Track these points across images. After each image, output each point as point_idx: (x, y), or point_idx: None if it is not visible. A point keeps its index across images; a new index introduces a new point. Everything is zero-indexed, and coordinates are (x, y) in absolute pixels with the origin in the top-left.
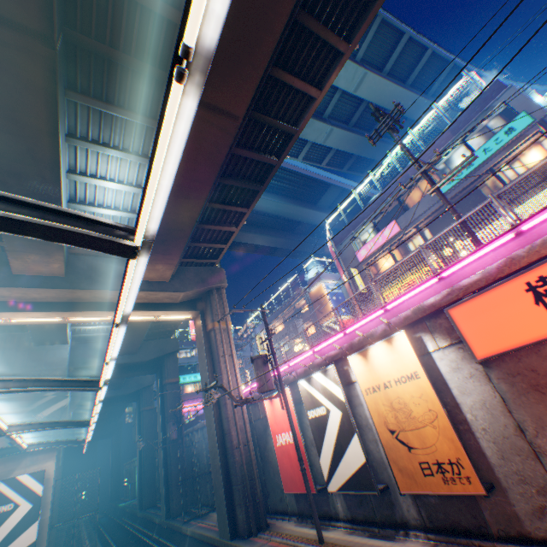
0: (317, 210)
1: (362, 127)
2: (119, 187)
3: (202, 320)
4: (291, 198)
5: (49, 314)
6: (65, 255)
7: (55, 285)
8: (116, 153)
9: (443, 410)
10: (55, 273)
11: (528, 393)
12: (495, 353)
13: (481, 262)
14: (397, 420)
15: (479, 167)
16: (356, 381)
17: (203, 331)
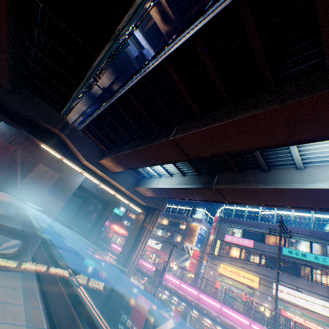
0: None
1: None
2: (162, 169)
3: (144, 217)
4: None
5: (97, 180)
6: (122, 170)
7: (109, 174)
8: (173, 166)
9: None
10: (111, 169)
11: None
12: None
13: None
14: None
15: (307, 261)
16: None
17: (141, 223)
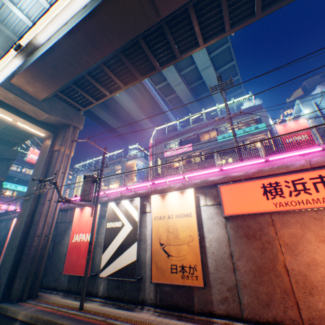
0: (150, 122)
1: (194, 92)
2: None
3: (52, 141)
4: (140, 107)
5: None
6: None
7: None
8: None
9: (198, 237)
10: None
11: (242, 238)
12: (235, 214)
13: (244, 169)
14: (168, 238)
15: (239, 137)
16: (151, 211)
17: (50, 149)
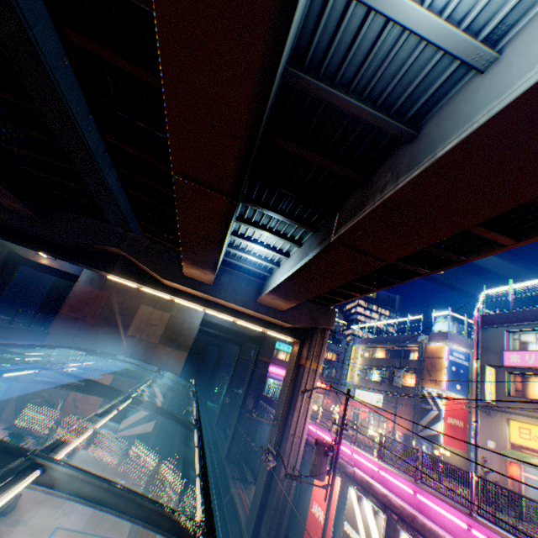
0: None
1: None
2: (264, 249)
3: (298, 349)
4: None
5: (196, 304)
6: (215, 277)
7: (204, 290)
8: (268, 234)
9: None
10: (206, 281)
11: None
12: None
13: None
14: None
15: None
16: None
17: (295, 360)
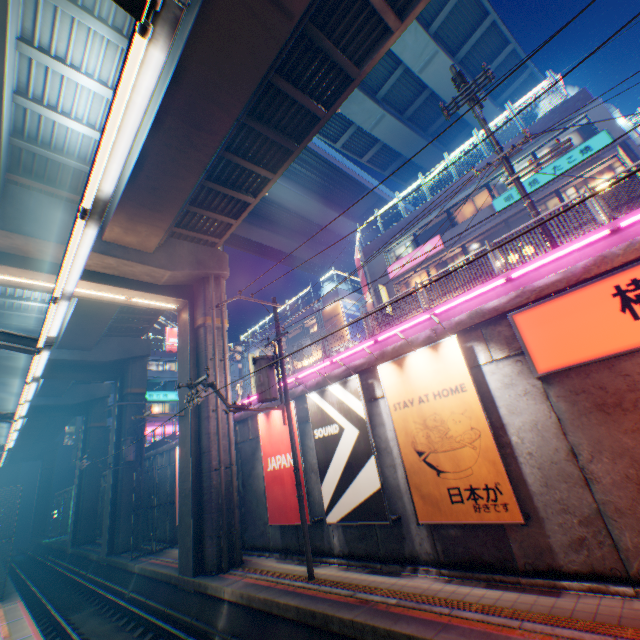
0: (346, 217)
1: (418, 124)
2: (99, 89)
3: (190, 312)
4: (319, 196)
5: None
6: (0, 177)
7: None
8: (102, 28)
9: (488, 429)
10: None
11: (591, 414)
12: (561, 367)
13: (561, 264)
14: (428, 440)
15: (545, 187)
16: (384, 395)
17: (190, 326)
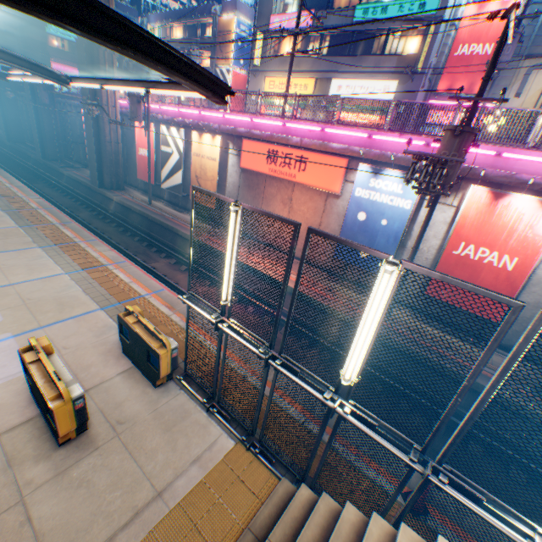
0: None
1: None
2: None
3: None
4: None
5: None
6: None
7: None
8: None
9: (217, 179)
10: None
11: (247, 188)
12: (246, 169)
13: (269, 127)
14: (201, 174)
15: (386, 22)
16: (192, 147)
17: None
